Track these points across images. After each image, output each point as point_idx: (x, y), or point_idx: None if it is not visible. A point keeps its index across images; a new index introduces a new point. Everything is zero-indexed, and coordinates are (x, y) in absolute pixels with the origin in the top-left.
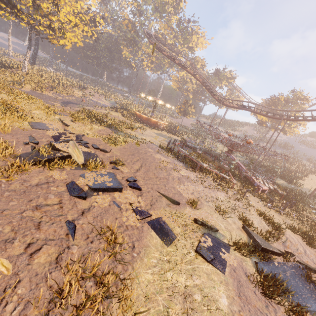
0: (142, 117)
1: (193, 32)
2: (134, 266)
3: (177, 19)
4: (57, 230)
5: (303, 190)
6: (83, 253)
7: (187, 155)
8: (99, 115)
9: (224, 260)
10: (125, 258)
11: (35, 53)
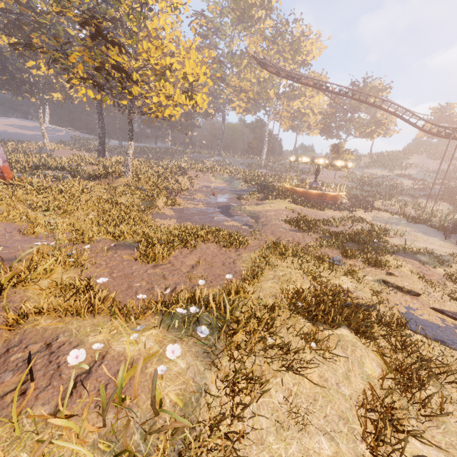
0: (310, 194)
1: (303, 37)
2: None
3: (275, 25)
4: None
5: None
6: None
7: None
8: (313, 223)
9: None
10: None
11: (102, 139)
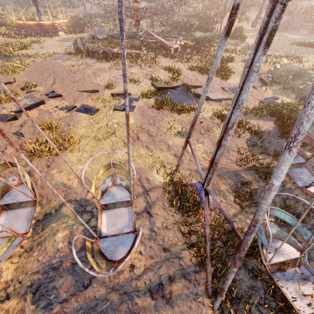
0: (31, 25)
1: None
2: (72, 131)
3: None
4: (10, 139)
5: (217, 34)
6: (36, 139)
7: (96, 48)
8: None
9: (135, 106)
10: (65, 131)
11: None
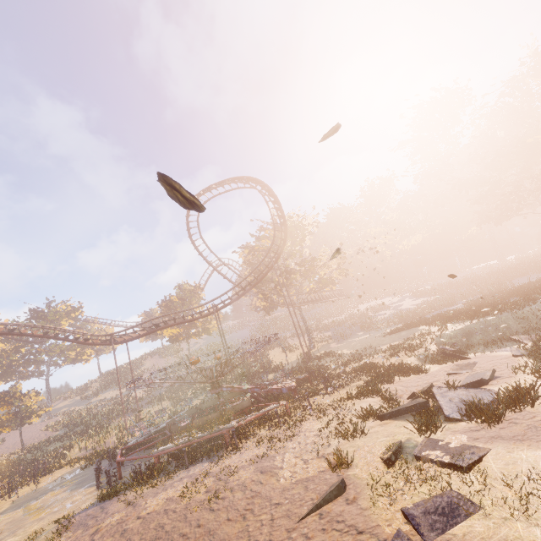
0: None
1: None
2: None
3: None
4: None
5: (291, 366)
6: None
7: (186, 443)
8: None
9: (462, 444)
10: None
11: None
